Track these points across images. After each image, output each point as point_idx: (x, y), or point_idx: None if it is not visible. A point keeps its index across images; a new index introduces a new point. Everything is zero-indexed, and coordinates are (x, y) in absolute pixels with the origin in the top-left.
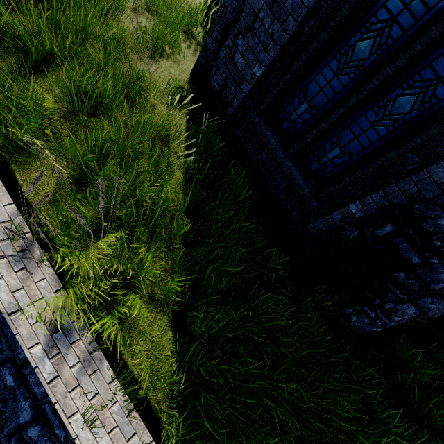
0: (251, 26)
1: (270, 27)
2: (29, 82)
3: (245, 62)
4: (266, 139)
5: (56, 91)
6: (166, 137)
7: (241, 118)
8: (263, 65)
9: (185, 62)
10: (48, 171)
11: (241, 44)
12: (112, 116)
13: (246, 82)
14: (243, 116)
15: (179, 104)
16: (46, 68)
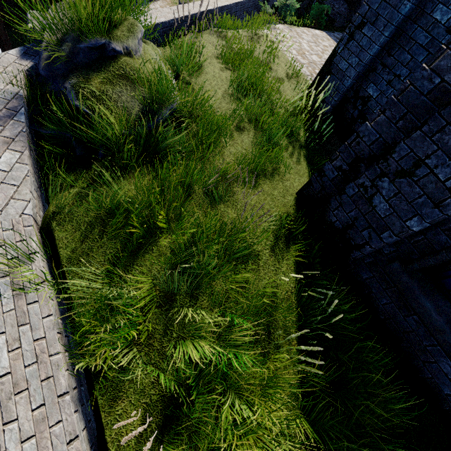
0: (408, 170)
1: (448, 179)
2: (130, 264)
3: (391, 208)
4: (422, 309)
5: (155, 271)
6: (274, 305)
7: (371, 262)
8: (427, 221)
9: (289, 176)
10: (135, 394)
11: (387, 188)
12: (212, 289)
13: (391, 233)
14: (376, 261)
15: (285, 242)
16: (148, 239)
